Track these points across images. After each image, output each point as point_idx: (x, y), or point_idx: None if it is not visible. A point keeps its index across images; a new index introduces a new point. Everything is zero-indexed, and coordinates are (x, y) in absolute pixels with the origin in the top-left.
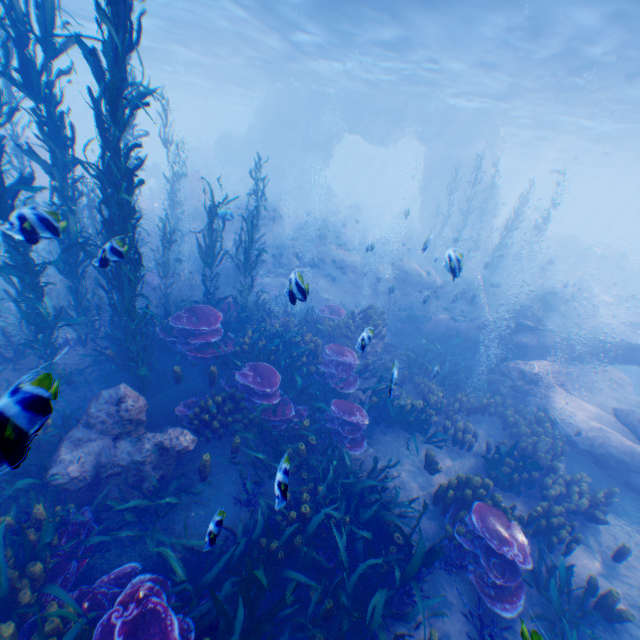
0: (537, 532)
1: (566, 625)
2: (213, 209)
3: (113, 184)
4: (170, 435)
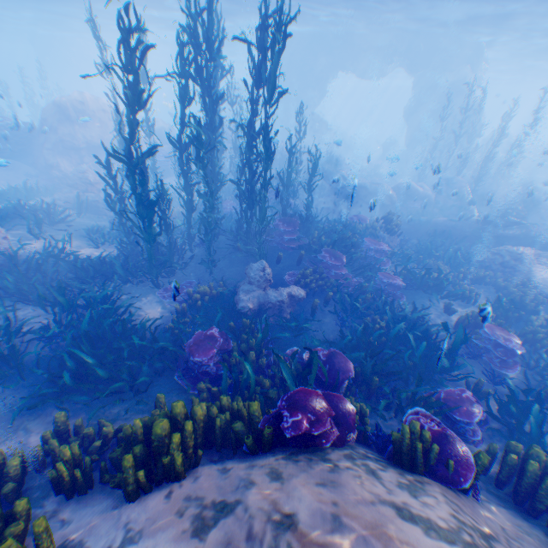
0: (525, 342)
1: (546, 379)
2: (290, 149)
3: (263, 138)
4: (293, 289)
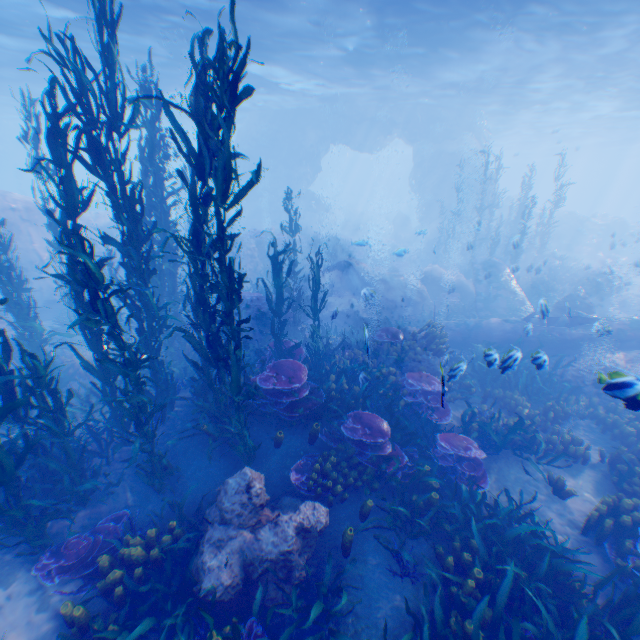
0: None
1: None
2: (277, 257)
3: (220, 261)
4: (306, 514)
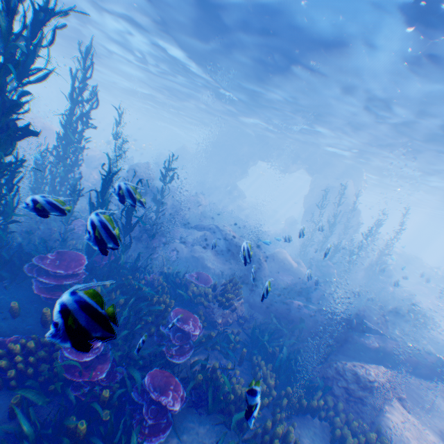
0: None
1: None
2: (109, 177)
3: None
4: None
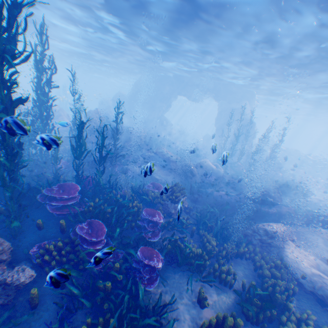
0: None
1: None
2: (81, 126)
3: None
4: (13, 273)
